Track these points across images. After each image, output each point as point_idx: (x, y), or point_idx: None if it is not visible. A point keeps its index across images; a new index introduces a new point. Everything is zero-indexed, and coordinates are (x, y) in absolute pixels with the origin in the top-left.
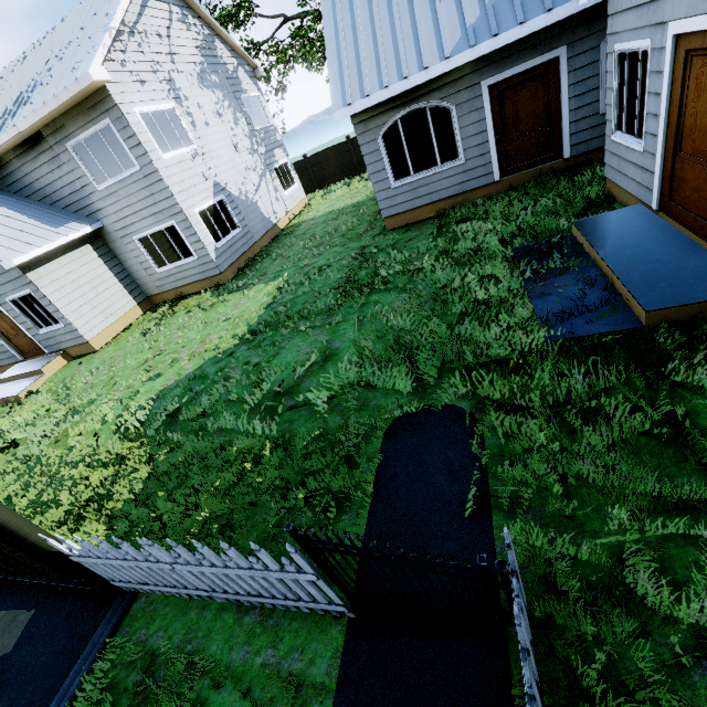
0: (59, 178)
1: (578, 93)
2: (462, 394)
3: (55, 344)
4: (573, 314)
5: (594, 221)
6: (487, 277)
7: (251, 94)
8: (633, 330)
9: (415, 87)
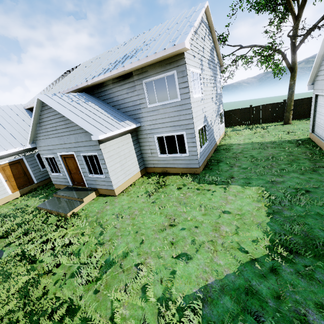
0: (129, 97)
1: None
2: None
3: (94, 184)
4: None
5: None
6: None
7: (218, 76)
8: None
9: None
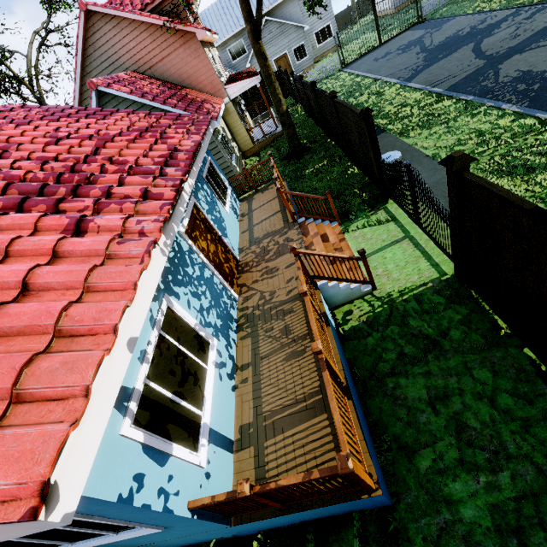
0: (294, 12)
1: None
2: None
3: (300, 68)
4: None
5: None
6: None
7: None
8: None
9: None
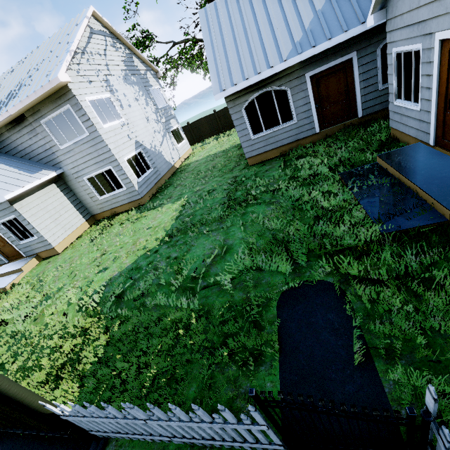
0: (35, 142)
1: (365, 78)
2: (327, 272)
3: (31, 250)
4: (396, 214)
5: (392, 154)
6: (326, 192)
7: (155, 87)
8: (441, 223)
9: (265, 79)
